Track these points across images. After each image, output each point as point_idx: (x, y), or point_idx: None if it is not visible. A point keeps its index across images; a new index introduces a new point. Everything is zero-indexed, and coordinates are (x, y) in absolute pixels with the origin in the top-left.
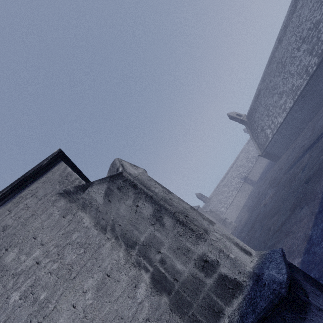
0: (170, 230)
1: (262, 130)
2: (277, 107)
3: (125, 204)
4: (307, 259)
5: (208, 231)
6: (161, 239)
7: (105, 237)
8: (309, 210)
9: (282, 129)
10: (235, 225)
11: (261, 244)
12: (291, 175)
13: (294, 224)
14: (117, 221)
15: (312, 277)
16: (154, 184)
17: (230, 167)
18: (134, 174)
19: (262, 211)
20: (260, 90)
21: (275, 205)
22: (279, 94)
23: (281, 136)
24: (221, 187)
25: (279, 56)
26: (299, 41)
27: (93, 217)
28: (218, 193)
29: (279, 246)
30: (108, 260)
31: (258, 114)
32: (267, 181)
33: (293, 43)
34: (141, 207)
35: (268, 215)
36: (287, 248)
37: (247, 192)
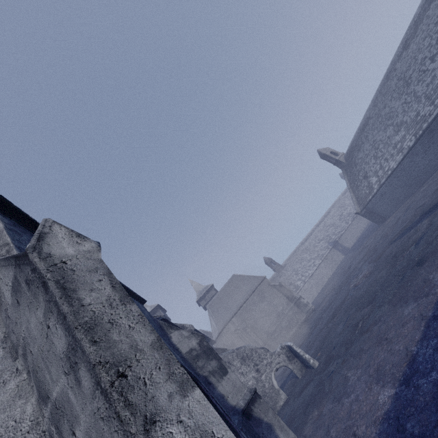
0: (88, 399)
1: (365, 177)
2: (390, 145)
3: (35, 316)
4: (404, 395)
5: (155, 425)
6: (76, 410)
7: (12, 367)
8: (417, 311)
9: (394, 178)
10: (313, 308)
11: (341, 345)
12: (399, 249)
13: (392, 328)
14: (28, 344)
15: (408, 430)
16: (95, 282)
17: (316, 226)
18: (60, 257)
19: (350, 295)
20: (368, 119)
21: (369, 289)
22: (395, 126)
23: (391, 188)
24: (300, 252)
25: (402, 69)
26: (434, 46)
27: (4, 324)
28: (295, 259)
29: (366, 357)
30: (2, 417)
31: (361, 153)
32: (364, 251)
33: (426, 49)
34: (52, 332)
35: (357, 303)
36: (377, 364)
37: (335, 262)
